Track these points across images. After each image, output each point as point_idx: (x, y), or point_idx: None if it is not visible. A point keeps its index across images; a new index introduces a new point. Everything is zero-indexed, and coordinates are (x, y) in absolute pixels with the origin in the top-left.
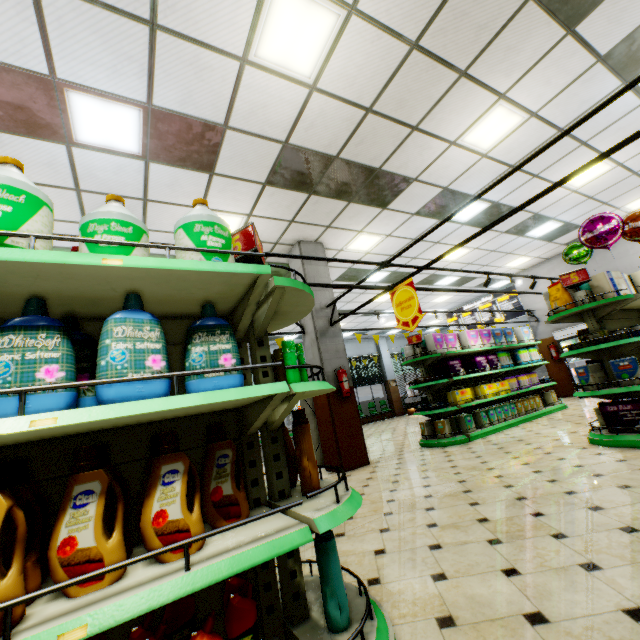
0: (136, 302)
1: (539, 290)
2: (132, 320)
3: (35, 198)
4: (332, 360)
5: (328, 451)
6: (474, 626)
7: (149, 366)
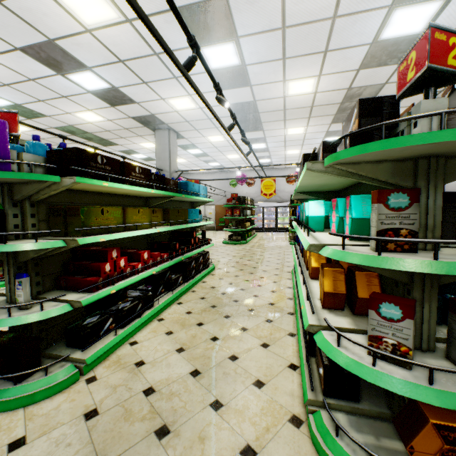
0: None
1: None
2: None
3: None
4: None
5: None
6: None
7: None
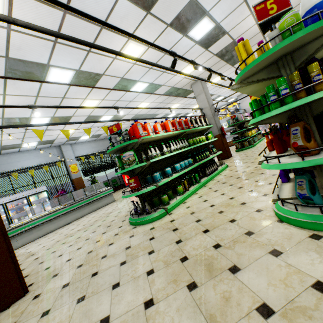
0: None
1: (247, 101)
2: None
3: None
4: (218, 124)
5: (220, 154)
6: None
7: None
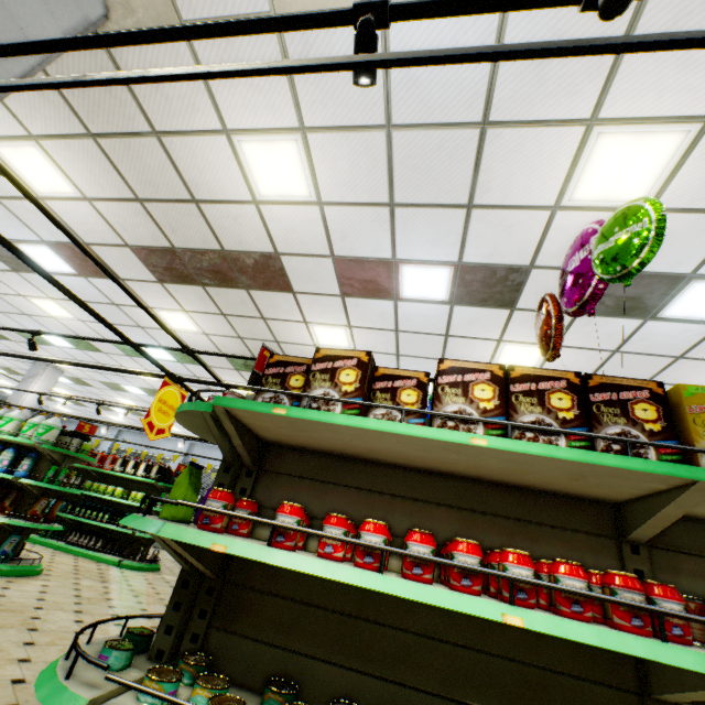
0: (14, 446)
1: None
2: (9, 451)
3: (14, 418)
4: None
5: None
6: (5, 583)
7: (4, 463)
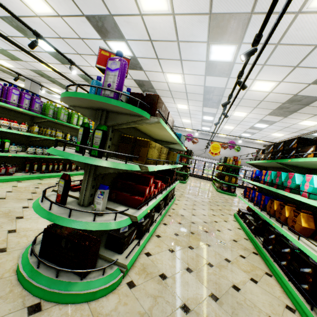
0: None
1: None
2: None
3: None
4: None
5: None
6: None
7: None
